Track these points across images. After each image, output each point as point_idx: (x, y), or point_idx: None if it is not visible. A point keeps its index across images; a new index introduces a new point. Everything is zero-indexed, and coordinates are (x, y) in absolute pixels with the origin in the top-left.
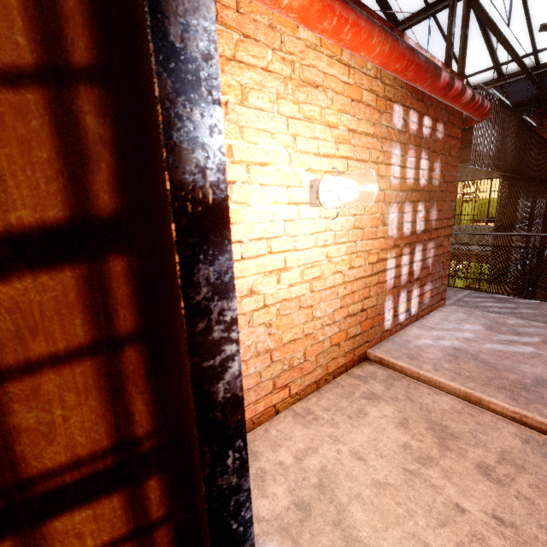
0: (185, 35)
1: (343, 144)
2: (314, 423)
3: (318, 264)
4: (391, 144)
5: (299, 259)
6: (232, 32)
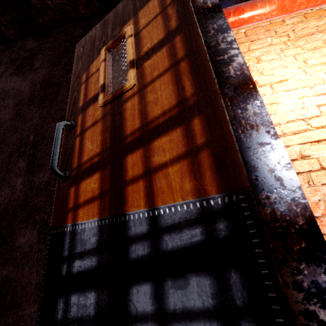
0: None
1: None
2: None
3: None
4: None
5: None
6: (245, 44)
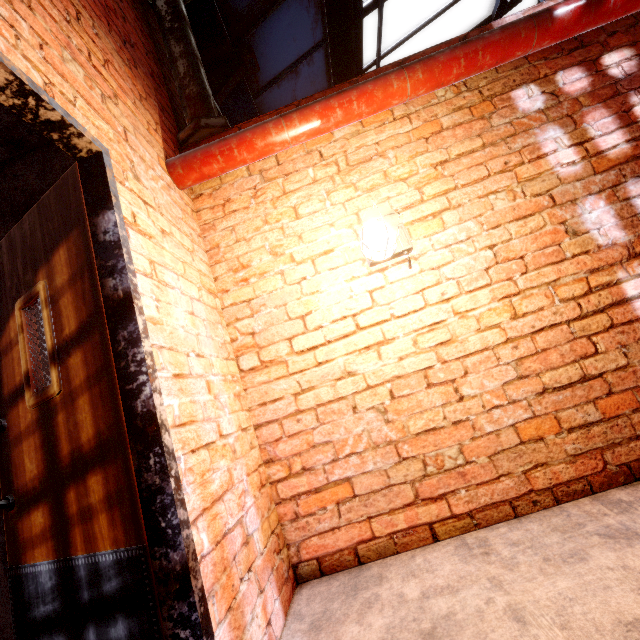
0: (105, 236)
1: (430, 183)
2: (479, 558)
3: (441, 325)
4: (532, 134)
5: (405, 326)
6: (277, 180)
